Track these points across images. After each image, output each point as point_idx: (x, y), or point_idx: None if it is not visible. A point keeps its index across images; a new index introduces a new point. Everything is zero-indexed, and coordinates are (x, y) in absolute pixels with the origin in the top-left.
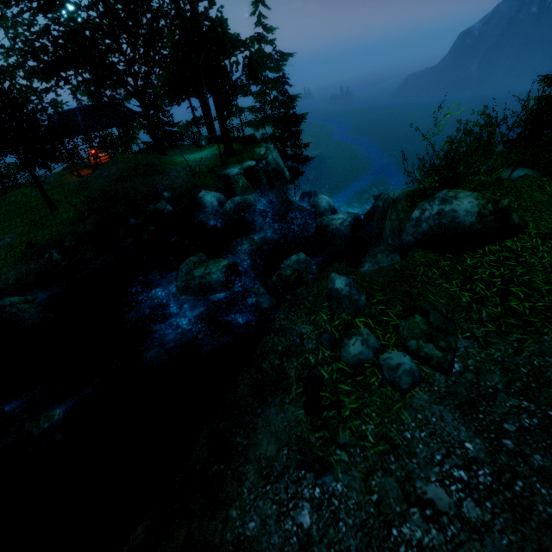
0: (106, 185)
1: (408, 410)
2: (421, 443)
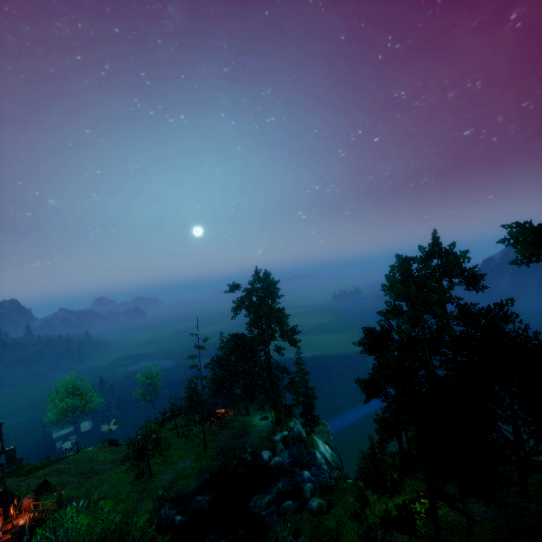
0: (227, 440)
1: None
2: None
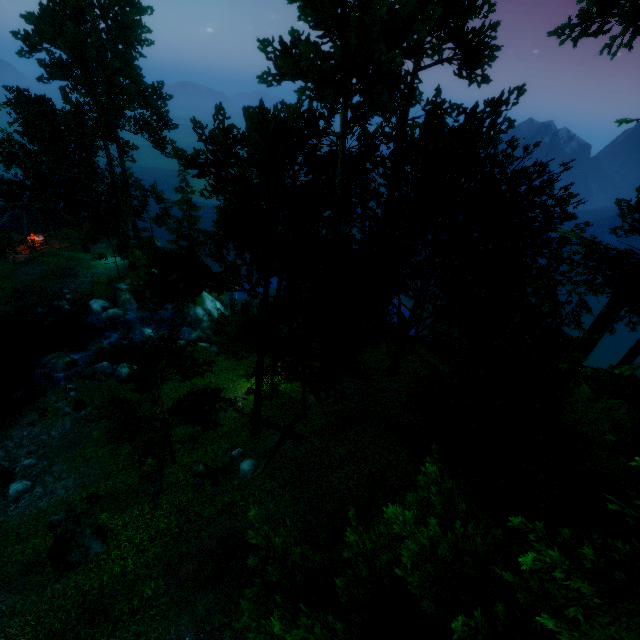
0: (30, 280)
1: (62, 419)
2: (59, 425)
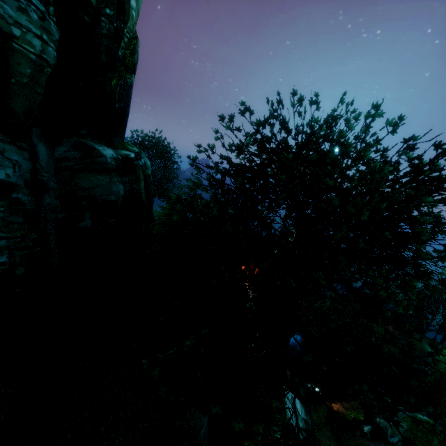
0: None
1: None
2: None
